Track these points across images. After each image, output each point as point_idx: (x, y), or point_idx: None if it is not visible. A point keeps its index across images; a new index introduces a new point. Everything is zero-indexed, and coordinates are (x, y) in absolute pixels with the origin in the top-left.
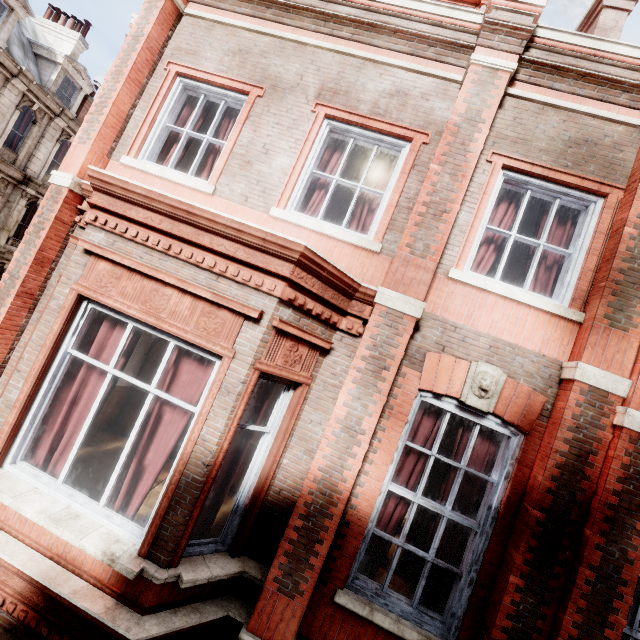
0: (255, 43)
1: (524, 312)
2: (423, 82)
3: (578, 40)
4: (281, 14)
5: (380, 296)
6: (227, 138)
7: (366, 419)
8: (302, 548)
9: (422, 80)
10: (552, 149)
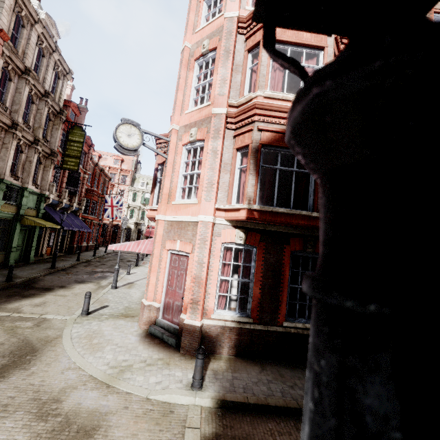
0: None
1: None
2: None
3: None
4: None
5: None
6: None
7: None
8: None
9: None
10: None
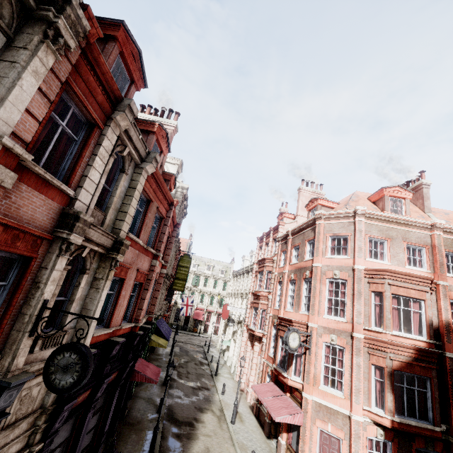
0: (383, 228)
1: None
2: (422, 235)
3: (449, 226)
4: (387, 222)
5: (439, 282)
6: (379, 248)
7: (447, 307)
8: (448, 334)
9: (422, 234)
10: (452, 247)
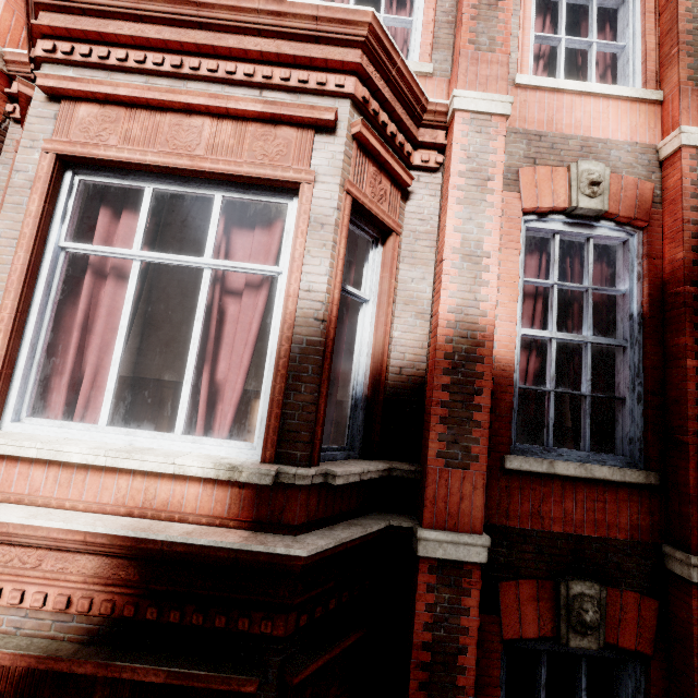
0: None
1: (604, 105)
2: None
3: None
4: None
5: (458, 101)
6: None
7: (486, 240)
8: (459, 407)
9: None
10: None
